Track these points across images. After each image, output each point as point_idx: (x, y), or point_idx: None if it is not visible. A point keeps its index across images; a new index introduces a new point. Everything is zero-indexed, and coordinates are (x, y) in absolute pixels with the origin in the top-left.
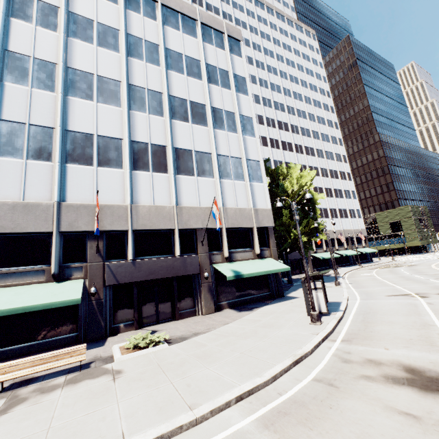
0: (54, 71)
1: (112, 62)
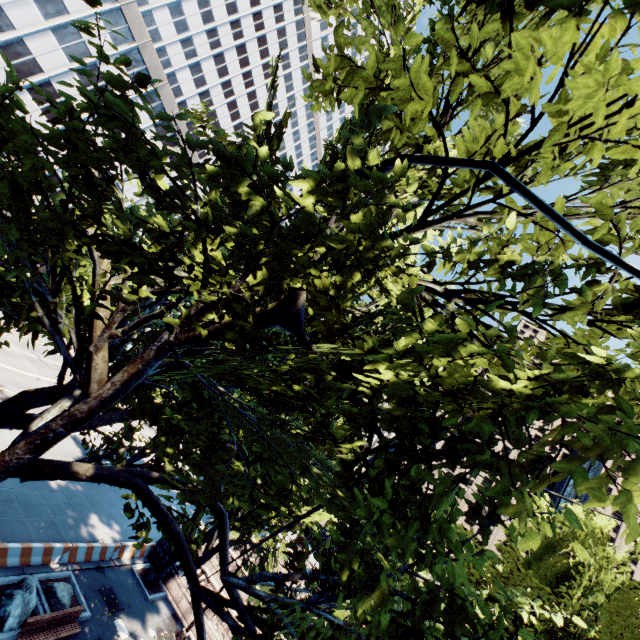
0: (37, 74)
1: None
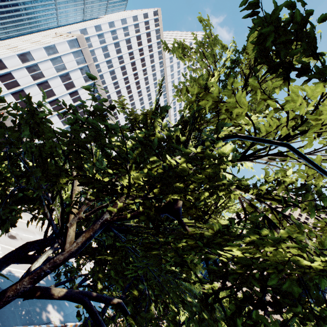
0: (42, 78)
1: (62, 90)
